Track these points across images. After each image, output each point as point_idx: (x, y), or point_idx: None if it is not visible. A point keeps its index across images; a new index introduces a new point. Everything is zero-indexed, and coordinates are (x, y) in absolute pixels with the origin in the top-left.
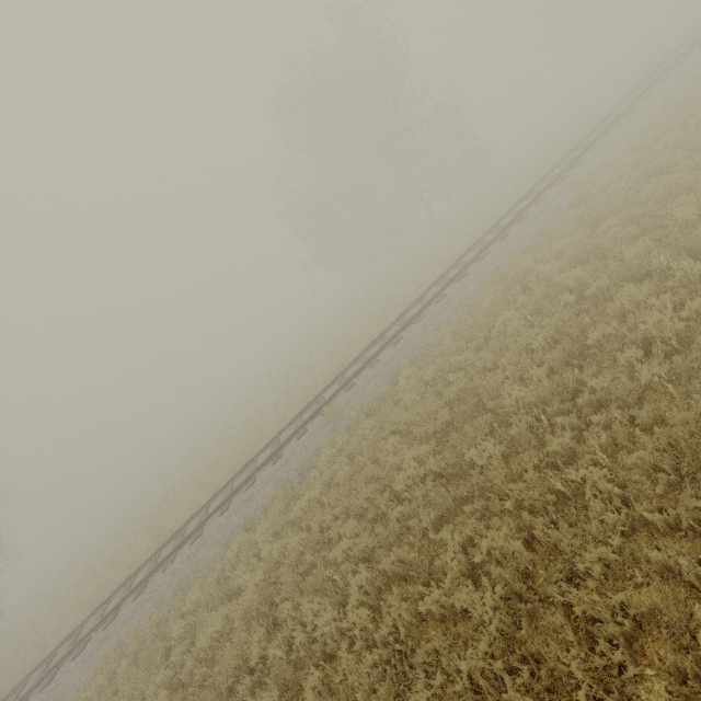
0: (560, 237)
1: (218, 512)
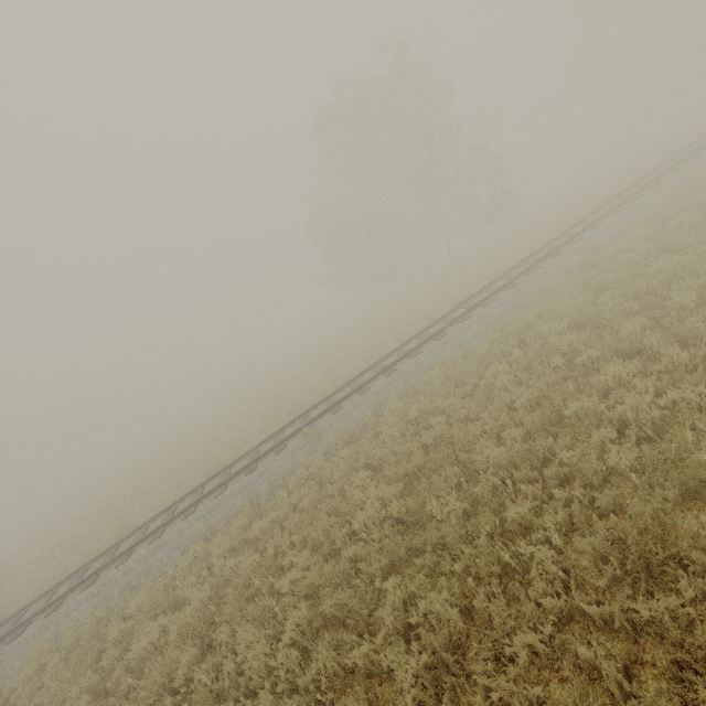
0: (566, 296)
1: (183, 514)
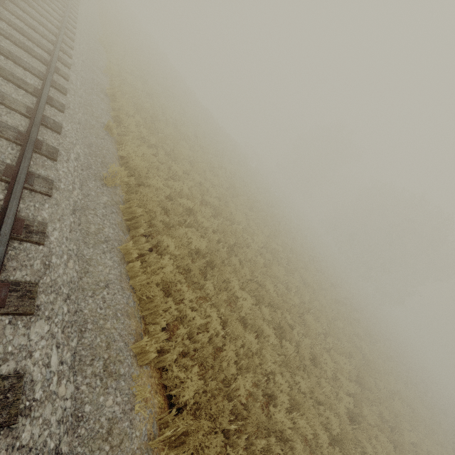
0: None
1: None
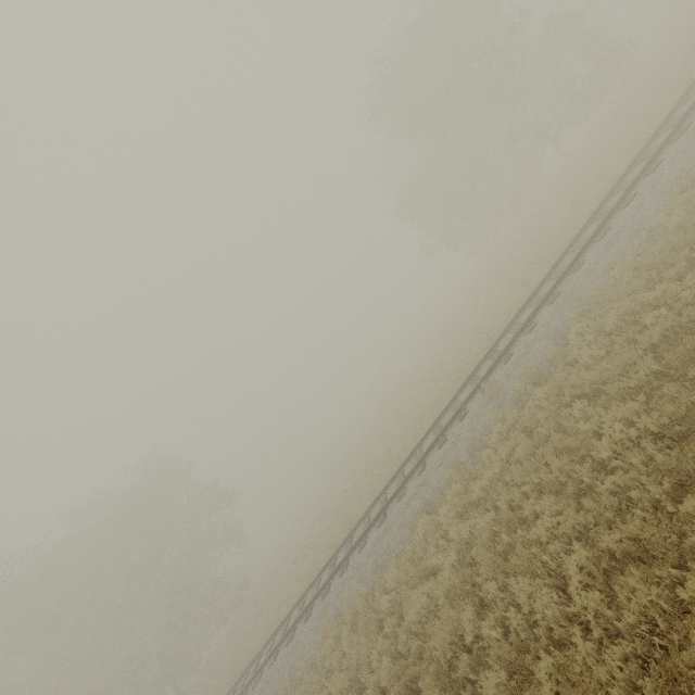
0: None
1: (396, 497)
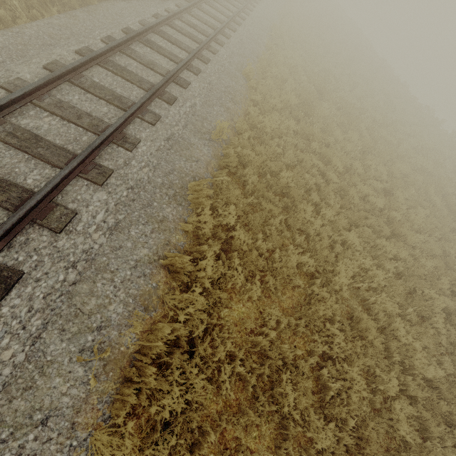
0: None
1: None
